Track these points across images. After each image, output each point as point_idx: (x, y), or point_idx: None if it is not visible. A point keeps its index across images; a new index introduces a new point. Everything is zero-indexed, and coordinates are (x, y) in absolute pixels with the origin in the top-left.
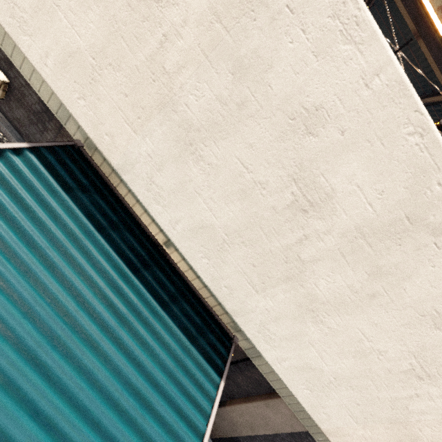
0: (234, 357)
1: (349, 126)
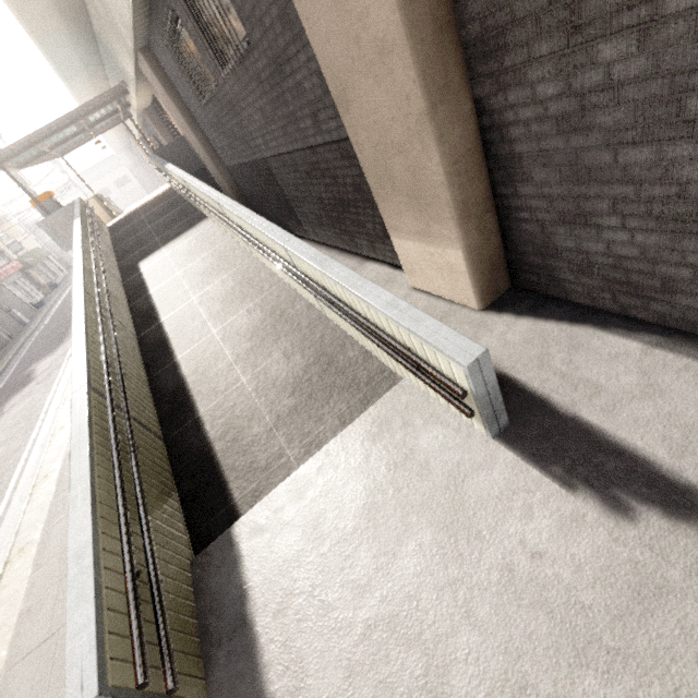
0: None
1: None
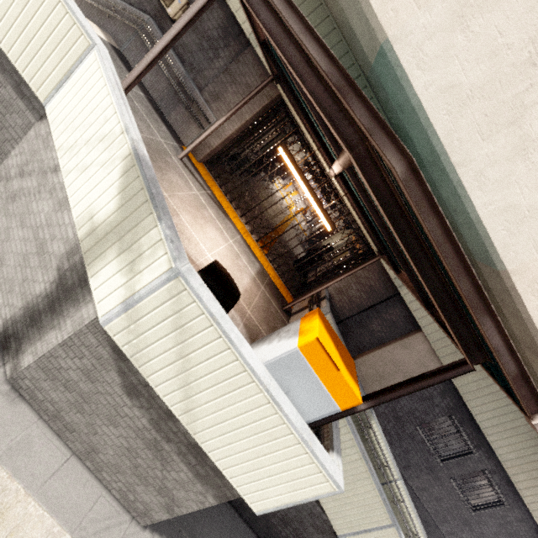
0: (372, 301)
1: None
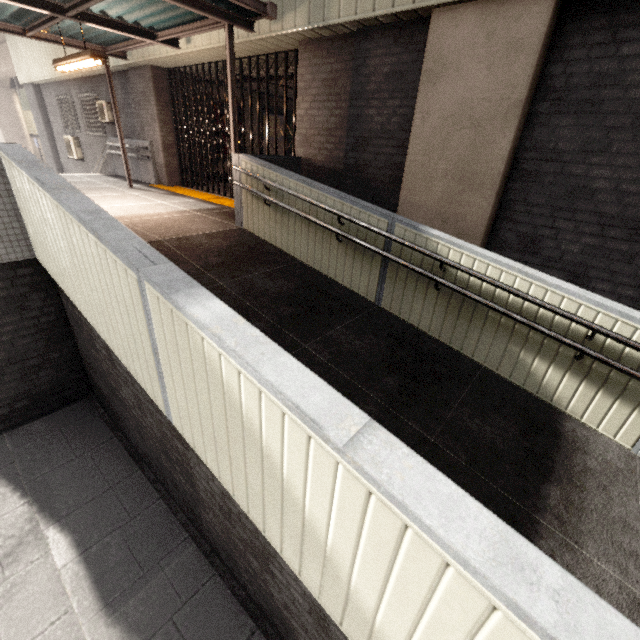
0: (344, 96)
1: None
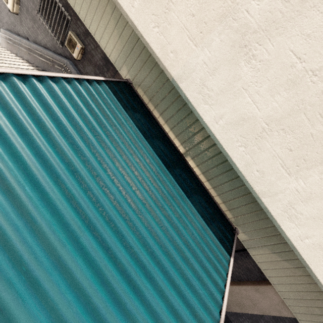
0: None
1: None
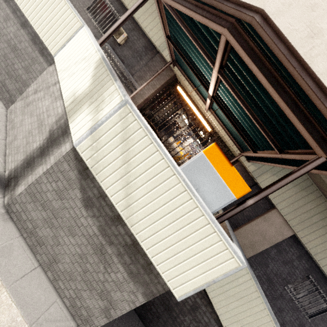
0: None
1: (325, 8)
